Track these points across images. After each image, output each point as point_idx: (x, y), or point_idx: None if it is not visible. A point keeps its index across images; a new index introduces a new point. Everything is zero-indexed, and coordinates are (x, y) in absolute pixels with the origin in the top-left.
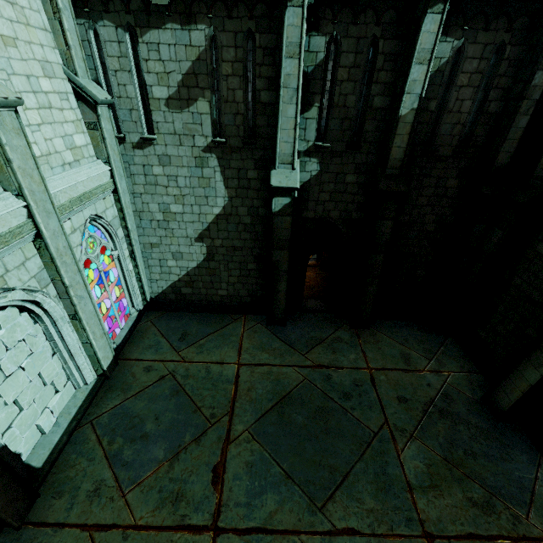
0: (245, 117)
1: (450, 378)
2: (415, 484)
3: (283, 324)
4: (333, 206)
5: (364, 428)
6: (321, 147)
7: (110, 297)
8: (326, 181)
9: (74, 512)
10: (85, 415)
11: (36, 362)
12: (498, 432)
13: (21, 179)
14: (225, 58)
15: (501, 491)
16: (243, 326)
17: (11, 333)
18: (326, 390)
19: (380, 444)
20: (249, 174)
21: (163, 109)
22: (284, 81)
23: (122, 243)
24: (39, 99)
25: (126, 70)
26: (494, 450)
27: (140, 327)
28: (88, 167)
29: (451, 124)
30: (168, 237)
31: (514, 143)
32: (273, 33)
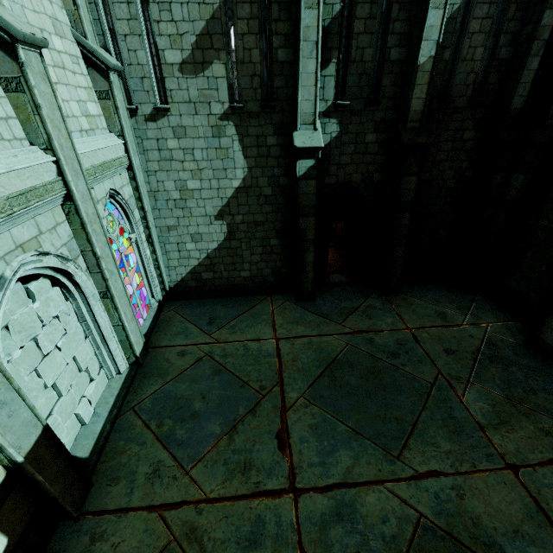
0: (262, 79)
1: (490, 328)
2: (485, 423)
3: (312, 299)
4: (355, 169)
5: (420, 381)
6: (341, 105)
7: (132, 283)
8: (346, 142)
9: (135, 495)
10: (124, 403)
11: (71, 344)
12: (549, 368)
13: (51, 129)
14: (240, 16)
15: None
16: (271, 305)
17: (45, 306)
18: (372, 352)
19: (440, 392)
20: (268, 141)
21: (176, 75)
22: (303, 34)
23: (139, 225)
24: (53, 57)
25: (137, 34)
26: (551, 385)
27: (163, 316)
28: (104, 138)
29: (465, 73)
30: (186, 217)
31: (527, 87)
32: None
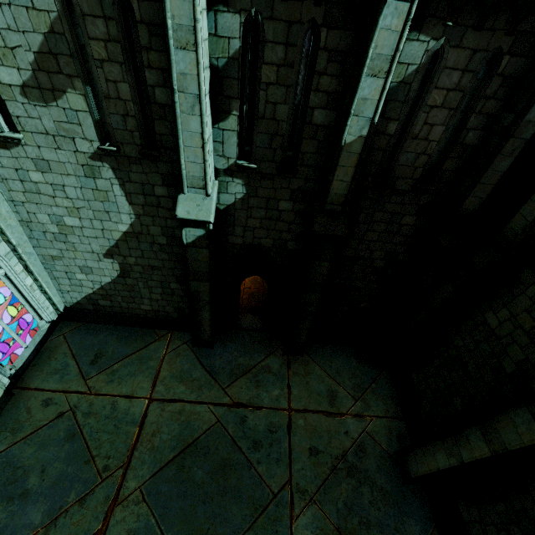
0: (139, 121)
1: (371, 425)
2: None
3: (211, 347)
4: (265, 234)
5: (264, 488)
6: (245, 167)
7: None
8: (255, 205)
9: None
10: None
11: None
12: (401, 495)
13: None
14: (92, 34)
15: None
16: (166, 346)
17: None
18: (236, 437)
19: (276, 508)
20: (156, 190)
21: (20, 100)
22: (179, 83)
23: (8, 259)
24: None
25: None
26: (390, 519)
27: (50, 343)
28: None
29: (415, 153)
30: (70, 250)
31: (488, 189)
32: (159, 1)
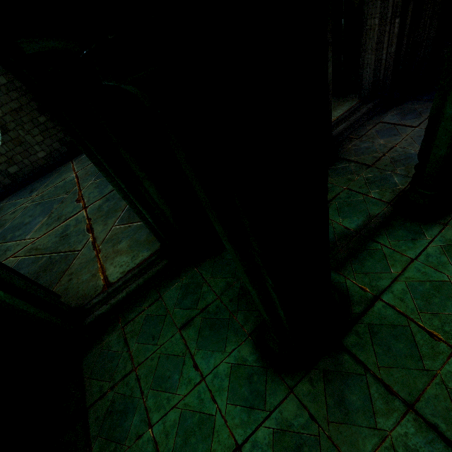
0: None
1: None
2: None
3: None
4: None
5: None
6: None
7: None
8: None
9: None
10: None
11: None
12: None
13: None
14: None
15: None
16: (72, 164)
17: None
18: None
19: None
20: None
21: None
22: None
23: None
24: None
25: None
26: None
27: None
28: None
29: None
30: None
31: None
32: None
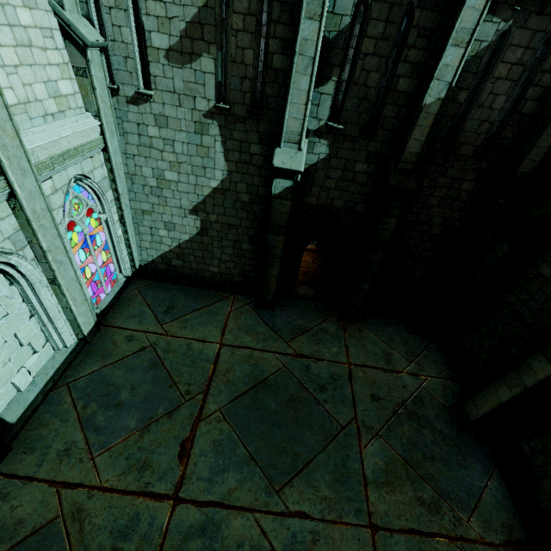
0: (253, 83)
1: (427, 383)
2: (371, 479)
3: (272, 309)
4: (338, 195)
5: (333, 421)
6: (334, 128)
7: (96, 262)
8: (334, 166)
9: (43, 468)
10: (62, 377)
11: (12, 324)
12: (460, 439)
13: None
14: (236, 9)
15: (450, 495)
16: (230, 305)
17: None
18: (302, 380)
19: (345, 438)
20: (251, 148)
21: (162, 62)
22: (300, 47)
23: (111, 206)
24: (16, 35)
25: (122, 9)
26: (452, 456)
27: (126, 294)
28: (74, 120)
29: (479, 120)
30: (161, 205)
31: (542, 152)
32: None
